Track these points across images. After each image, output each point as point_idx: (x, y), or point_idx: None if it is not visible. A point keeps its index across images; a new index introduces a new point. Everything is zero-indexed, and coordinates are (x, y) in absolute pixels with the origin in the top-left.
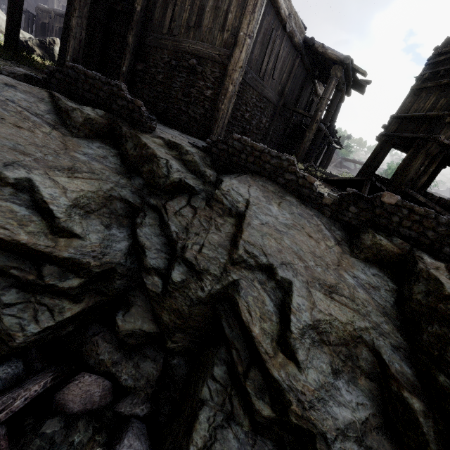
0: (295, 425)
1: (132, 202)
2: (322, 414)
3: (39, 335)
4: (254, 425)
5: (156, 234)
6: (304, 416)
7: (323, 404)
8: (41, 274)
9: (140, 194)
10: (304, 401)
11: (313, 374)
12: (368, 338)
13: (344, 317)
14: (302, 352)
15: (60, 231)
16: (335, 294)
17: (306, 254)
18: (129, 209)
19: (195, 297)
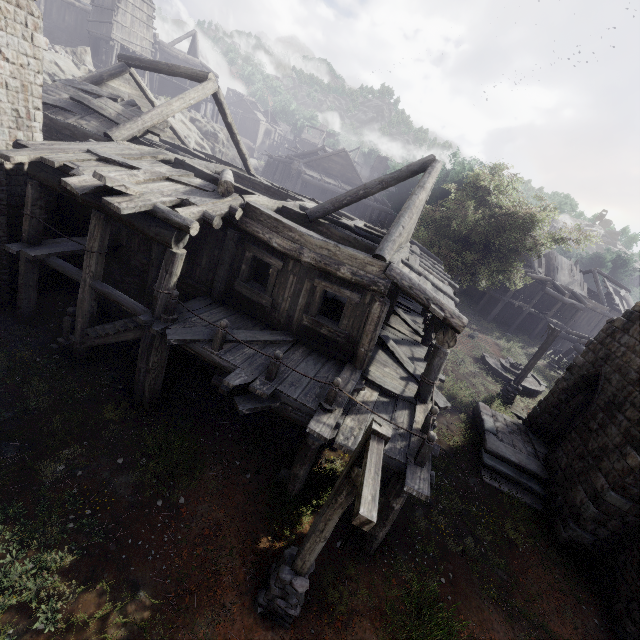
0: None
1: None
2: None
3: None
4: None
5: None
6: None
7: None
8: None
9: None
10: None
11: None
12: None
13: None
14: None
15: None
16: None
17: None
18: None
19: None
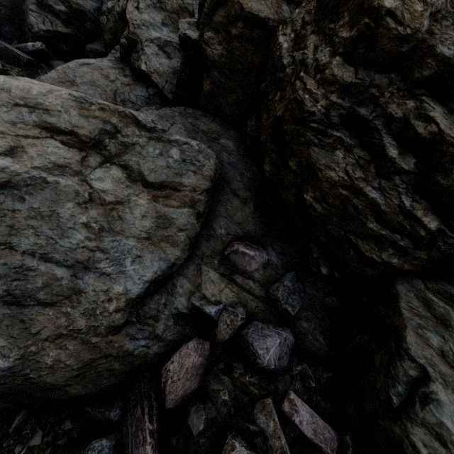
0: (132, 41)
1: None
2: (144, 32)
3: (46, 34)
4: (121, 58)
5: None
6: (134, 33)
7: (146, 29)
8: None
9: None
10: (135, 25)
11: (146, 17)
12: (191, 9)
13: None
14: (143, 4)
15: None
16: None
17: None
18: None
19: (116, 14)
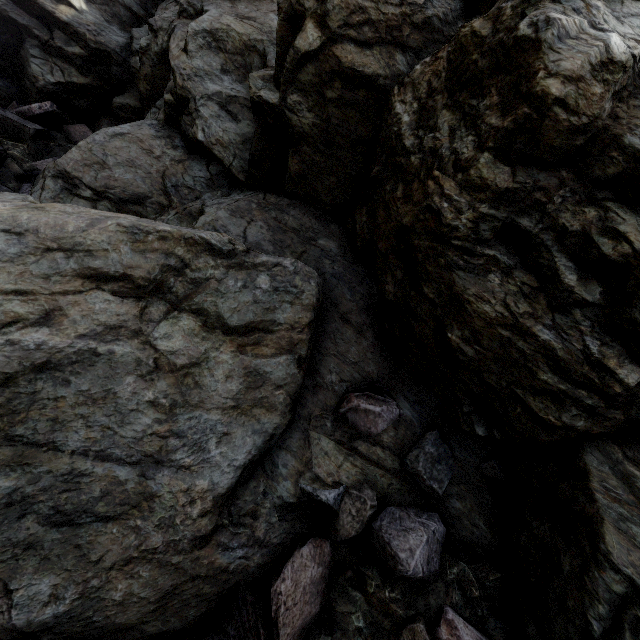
0: (181, 98)
1: (135, 11)
2: (197, 85)
3: (56, 88)
4: (167, 120)
5: (147, 31)
6: (184, 87)
7: (200, 81)
8: (53, 37)
9: (146, 8)
10: (184, 75)
11: (199, 63)
12: (262, 48)
13: (243, 31)
14: (193, 45)
15: (62, 0)
16: (246, 20)
17: (242, 3)
18: (134, 20)
19: (154, 55)
